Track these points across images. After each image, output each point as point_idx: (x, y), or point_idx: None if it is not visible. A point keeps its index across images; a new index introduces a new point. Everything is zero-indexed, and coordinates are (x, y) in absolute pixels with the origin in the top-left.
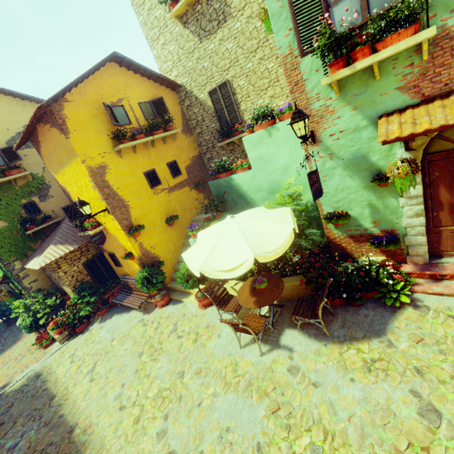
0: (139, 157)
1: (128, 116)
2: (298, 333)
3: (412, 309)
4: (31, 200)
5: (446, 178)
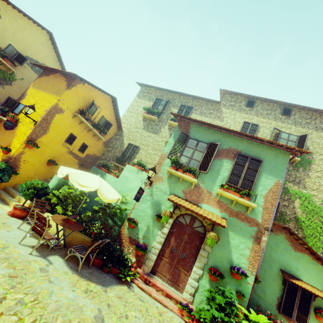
0: (78, 126)
1: (94, 113)
2: (62, 260)
3: (127, 287)
4: None
5: (177, 234)
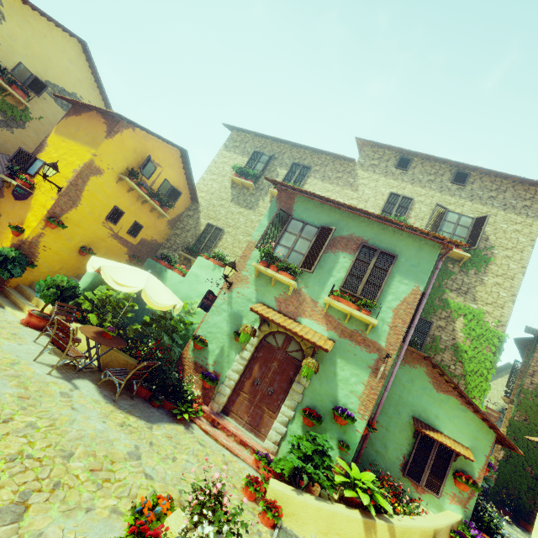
0: (127, 196)
1: (152, 175)
2: (94, 386)
3: (184, 428)
4: None
5: (263, 360)
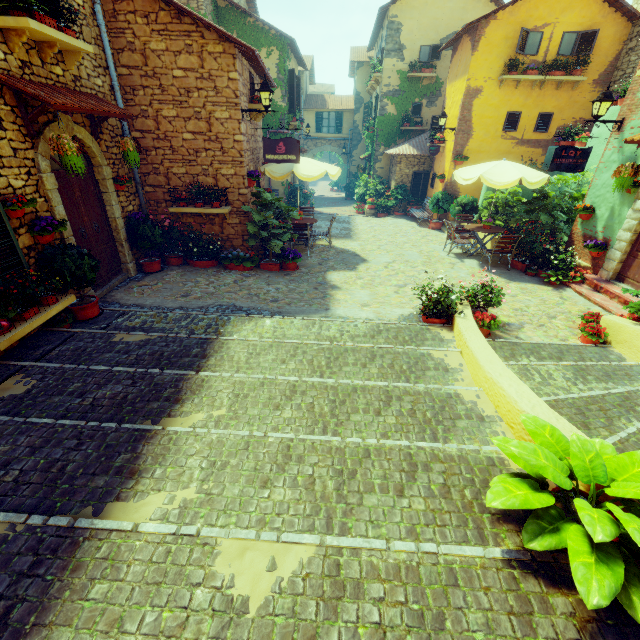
0: (516, 94)
1: (539, 46)
2: (476, 262)
3: (550, 288)
4: (421, 102)
5: None
